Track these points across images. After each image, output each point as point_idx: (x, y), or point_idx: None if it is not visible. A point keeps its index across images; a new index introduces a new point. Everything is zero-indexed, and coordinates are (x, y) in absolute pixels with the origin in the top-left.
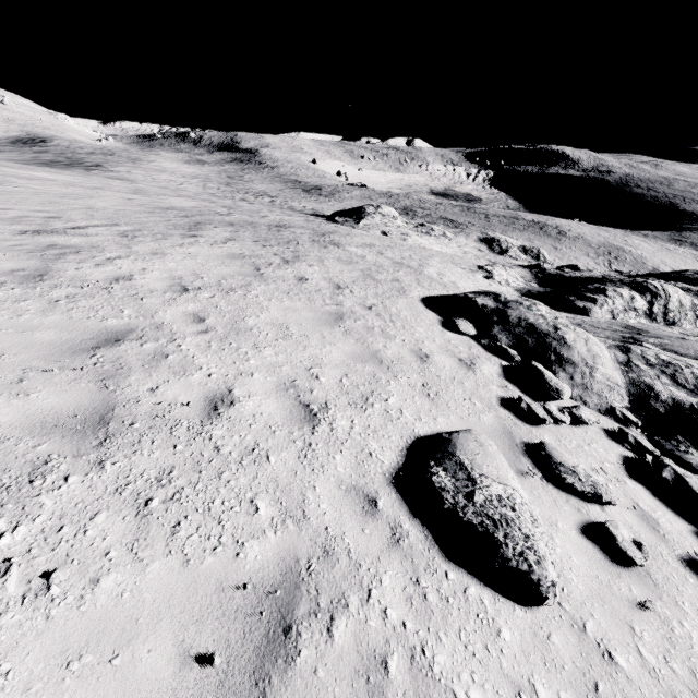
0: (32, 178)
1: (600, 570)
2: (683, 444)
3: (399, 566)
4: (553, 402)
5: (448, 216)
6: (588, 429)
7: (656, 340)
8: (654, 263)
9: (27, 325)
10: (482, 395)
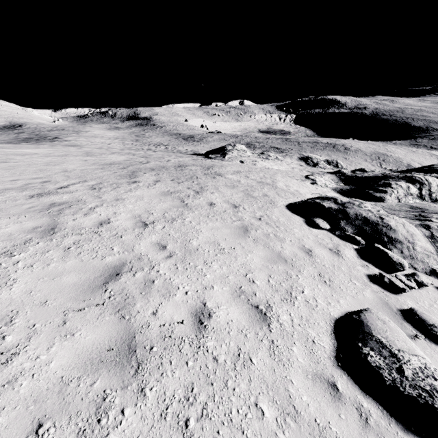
0: (23, 154)
1: None
2: None
3: None
4: (397, 272)
5: (275, 145)
6: (427, 289)
7: (437, 216)
8: (407, 161)
9: (55, 272)
10: (356, 275)
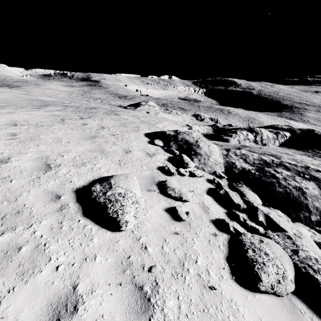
0: None
1: (164, 222)
2: (241, 184)
3: (55, 218)
4: (187, 169)
5: (182, 107)
6: (198, 178)
7: (248, 148)
8: (267, 124)
9: None
10: (149, 165)
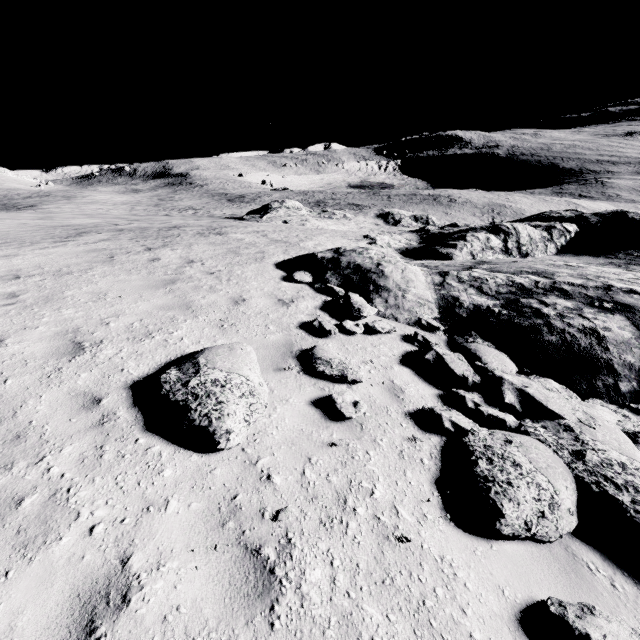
0: None
1: (309, 426)
2: (473, 337)
3: (90, 439)
4: (361, 322)
5: (355, 202)
6: (384, 336)
7: (488, 266)
8: (532, 213)
9: None
10: (283, 322)
